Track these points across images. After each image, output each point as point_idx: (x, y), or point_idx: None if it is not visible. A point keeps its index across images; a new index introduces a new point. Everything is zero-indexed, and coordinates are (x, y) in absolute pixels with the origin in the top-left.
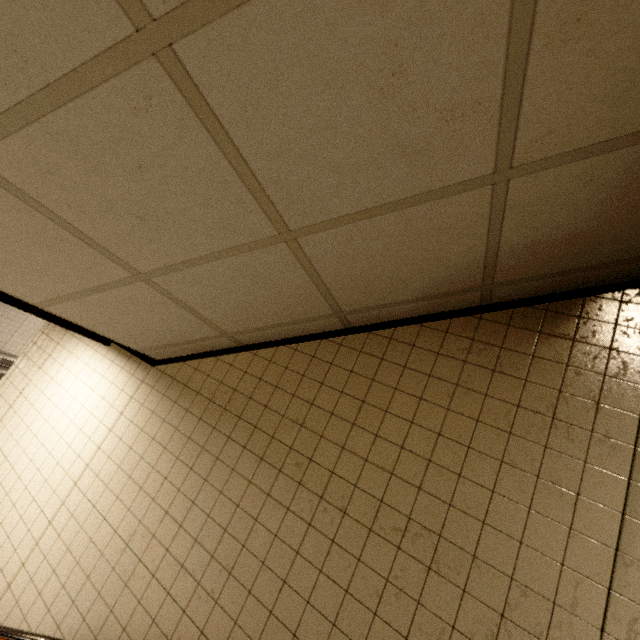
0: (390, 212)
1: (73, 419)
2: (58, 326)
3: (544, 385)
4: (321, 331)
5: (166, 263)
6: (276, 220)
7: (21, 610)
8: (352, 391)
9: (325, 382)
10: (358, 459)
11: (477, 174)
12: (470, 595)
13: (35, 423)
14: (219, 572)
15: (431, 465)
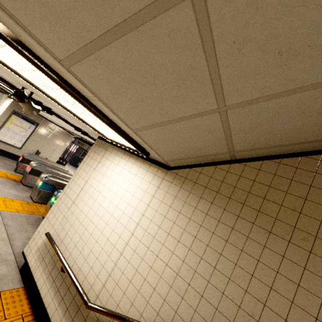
0: None
1: (122, 197)
2: (100, 147)
3: None
4: (300, 151)
5: (253, 97)
6: None
7: (114, 300)
8: None
9: (313, 185)
10: None
11: None
12: None
13: (99, 198)
14: (255, 302)
15: None
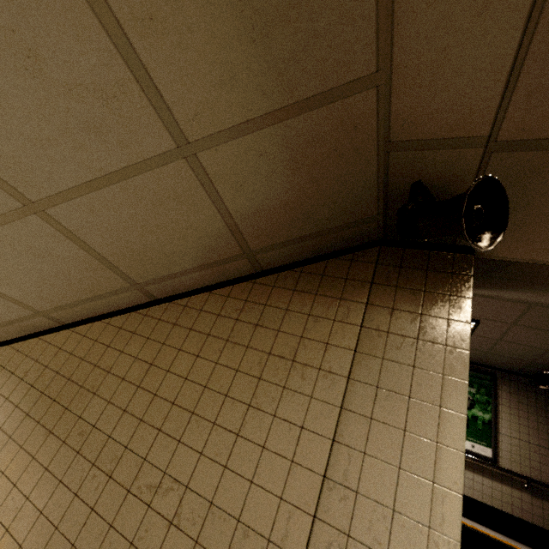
0: (114, 183)
1: None
2: None
3: (291, 333)
4: (132, 305)
5: None
6: (12, 192)
7: None
8: (145, 356)
9: (125, 350)
10: (135, 420)
11: (165, 148)
12: (201, 545)
13: None
14: None
15: (193, 417)
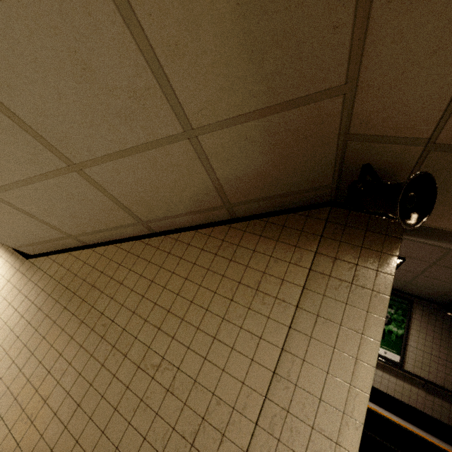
0: (134, 154)
1: None
2: None
3: (256, 269)
4: (136, 235)
5: (0, 184)
6: (61, 156)
7: None
8: (147, 274)
9: (132, 269)
10: (141, 320)
11: (174, 132)
12: (188, 406)
13: None
14: (38, 401)
15: (183, 322)
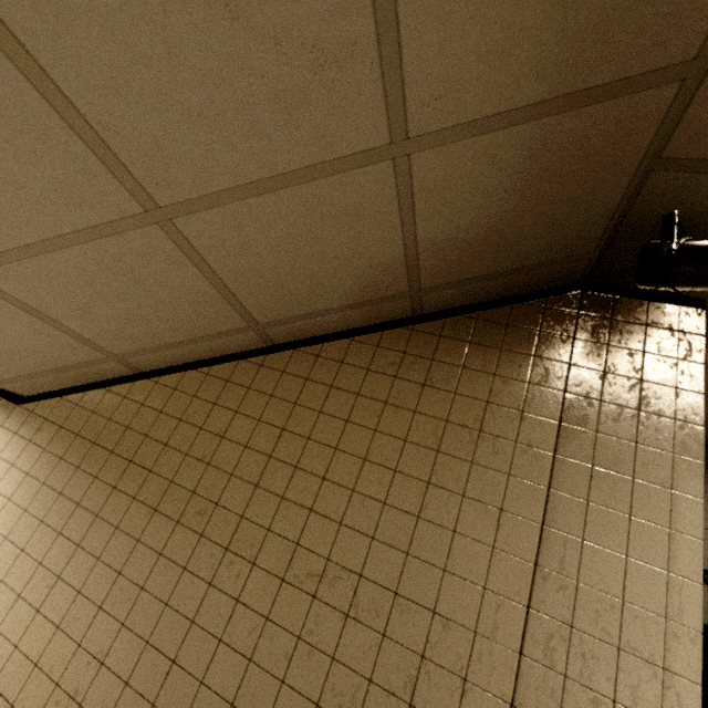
0: (283, 188)
1: None
2: None
3: (472, 397)
4: (239, 350)
5: None
6: (136, 190)
7: None
8: (271, 418)
9: (240, 410)
10: (273, 497)
11: (372, 144)
12: (390, 639)
13: None
14: (87, 664)
15: (355, 495)
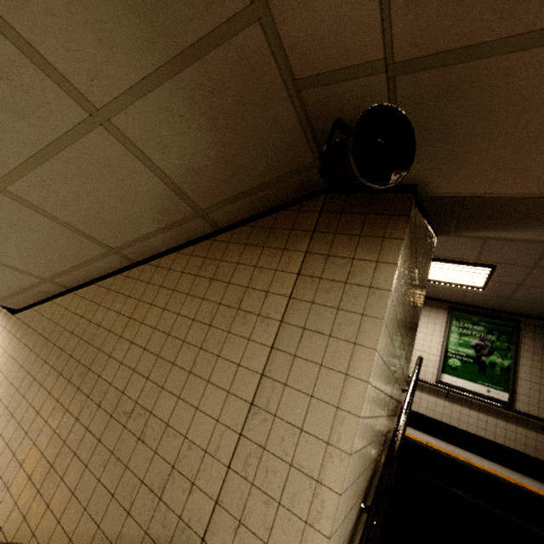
0: (51, 158)
1: None
2: None
3: (239, 284)
4: (117, 268)
5: None
6: None
7: None
8: (125, 311)
9: (111, 307)
10: (117, 363)
11: (79, 118)
12: (158, 455)
13: None
14: (15, 466)
15: (158, 359)
